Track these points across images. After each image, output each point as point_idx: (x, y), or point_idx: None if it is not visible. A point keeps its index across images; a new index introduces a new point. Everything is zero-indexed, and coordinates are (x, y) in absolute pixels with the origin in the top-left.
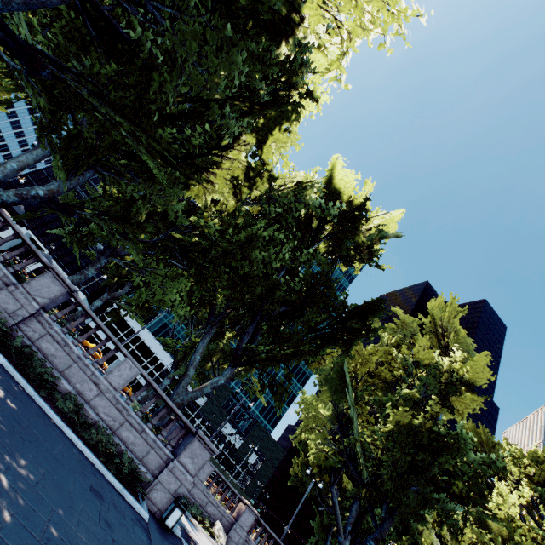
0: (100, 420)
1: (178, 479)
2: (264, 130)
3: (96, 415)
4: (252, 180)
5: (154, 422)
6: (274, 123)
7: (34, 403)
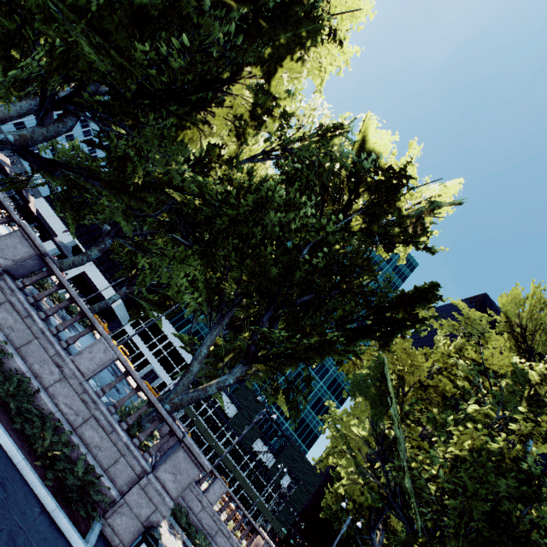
0: (59, 412)
1: (152, 502)
2: (274, 58)
3: (54, 406)
4: (258, 117)
5: (130, 422)
6: (287, 49)
7: None
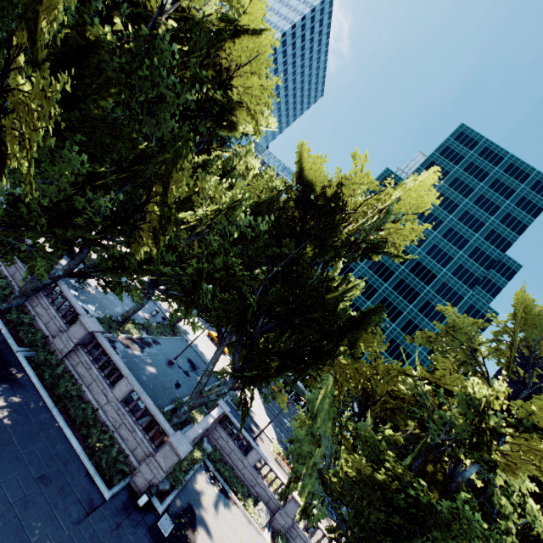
0: (108, 420)
1: (153, 472)
2: (166, 176)
3: (106, 417)
4: (164, 226)
5: (144, 425)
6: (172, 165)
7: (47, 413)
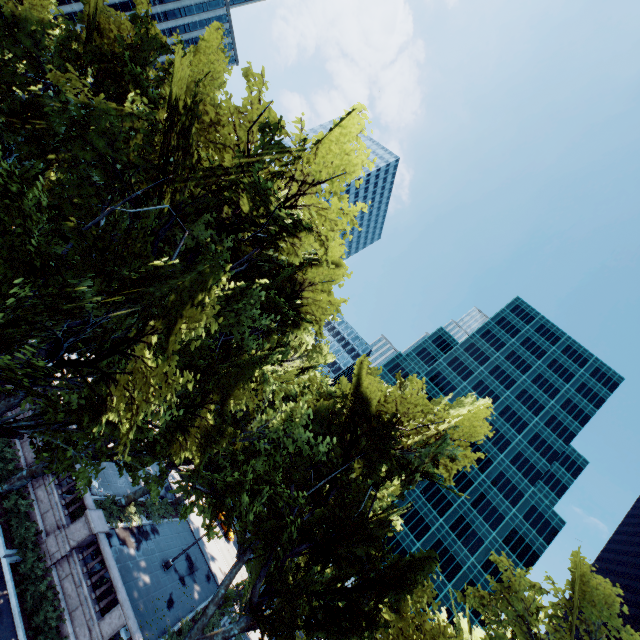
0: None
1: None
2: (230, 384)
3: None
4: (216, 435)
5: None
6: (238, 376)
7: None
